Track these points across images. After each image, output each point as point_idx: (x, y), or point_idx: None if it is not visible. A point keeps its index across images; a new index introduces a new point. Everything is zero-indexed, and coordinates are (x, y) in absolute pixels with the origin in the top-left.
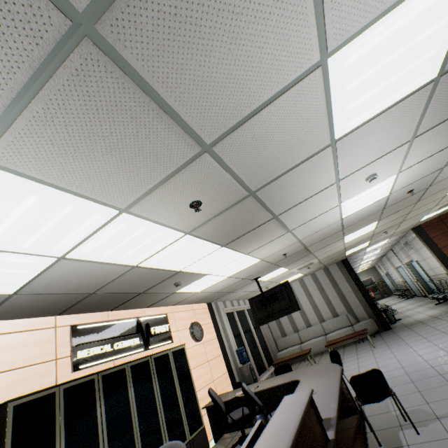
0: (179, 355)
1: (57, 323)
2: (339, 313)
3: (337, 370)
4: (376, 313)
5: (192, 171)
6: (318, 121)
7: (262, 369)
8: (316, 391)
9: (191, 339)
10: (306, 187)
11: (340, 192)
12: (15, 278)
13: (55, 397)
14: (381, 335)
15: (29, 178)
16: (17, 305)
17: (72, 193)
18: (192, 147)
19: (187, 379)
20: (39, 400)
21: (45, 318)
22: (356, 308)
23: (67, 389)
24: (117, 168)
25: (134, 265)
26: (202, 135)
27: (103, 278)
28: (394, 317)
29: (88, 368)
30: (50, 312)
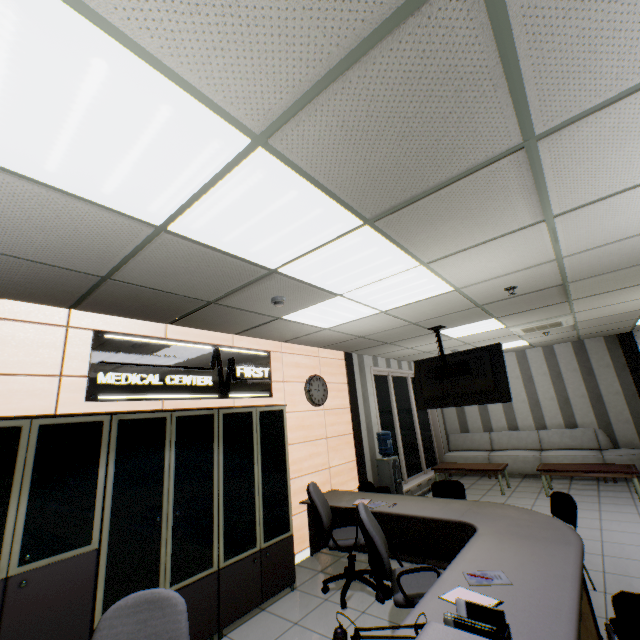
0: (272, 419)
1: (70, 320)
2: (580, 424)
3: (570, 545)
4: None
5: None
6: None
7: (416, 469)
8: (513, 580)
9: (304, 400)
10: None
11: None
12: None
13: (21, 434)
14: None
15: None
16: None
17: None
18: None
19: (277, 458)
20: None
21: (51, 309)
22: (620, 424)
23: (47, 427)
24: None
25: (158, 226)
26: None
27: (102, 245)
28: None
29: (116, 402)
30: (50, 299)
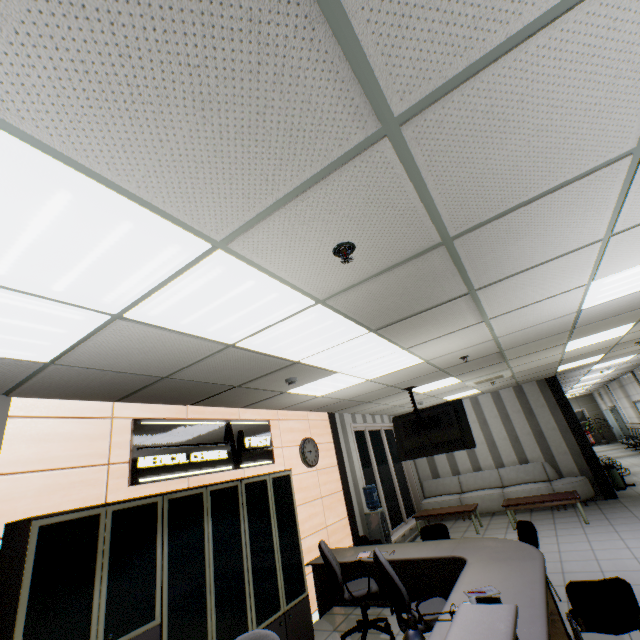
0: (282, 484)
1: (114, 412)
2: (530, 459)
3: (535, 559)
4: (594, 470)
5: (352, 177)
6: (636, 86)
7: (398, 519)
8: (500, 590)
9: (300, 463)
10: (545, 242)
11: (600, 260)
12: (49, 340)
13: (99, 521)
14: (599, 505)
15: (51, 154)
16: (58, 380)
17: (130, 197)
18: (361, 119)
19: (289, 521)
20: (76, 522)
21: (99, 404)
22: (561, 456)
23: (117, 512)
24: (213, 151)
25: (229, 344)
26: (388, 91)
27: (181, 358)
28: (623, 480)
29: (152, 483)
30: (105, 396)
